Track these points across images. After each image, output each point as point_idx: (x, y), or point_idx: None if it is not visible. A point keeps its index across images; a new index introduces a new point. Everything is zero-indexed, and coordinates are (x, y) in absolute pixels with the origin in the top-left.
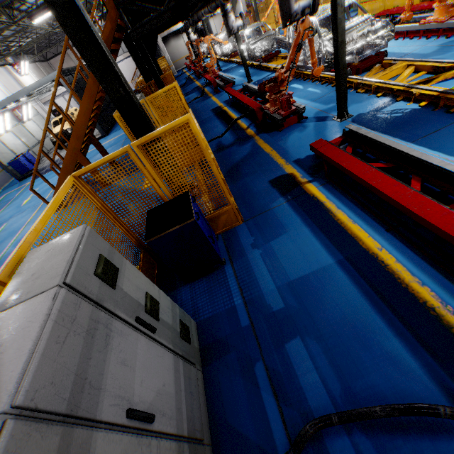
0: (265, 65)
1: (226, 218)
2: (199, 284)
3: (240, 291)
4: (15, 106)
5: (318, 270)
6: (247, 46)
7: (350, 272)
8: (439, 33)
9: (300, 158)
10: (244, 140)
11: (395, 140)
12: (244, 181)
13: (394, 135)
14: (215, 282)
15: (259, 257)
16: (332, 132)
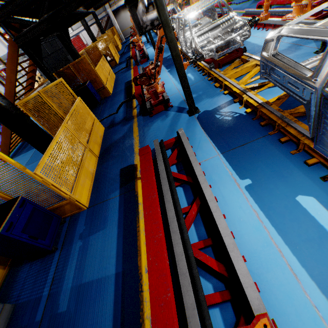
0: None
1: (70, 206)
2: (35, 265)
3: (51, 282)
4: (0, 69)
5: (102, 279)
6: None
7: (118, 289)
8: None
9: None
10: (127, 120)
11: (213, 147)
12: (107, 164)
13: (215, 141)
14: (44, 266)
15: (78, 250)
16: (180, 126)
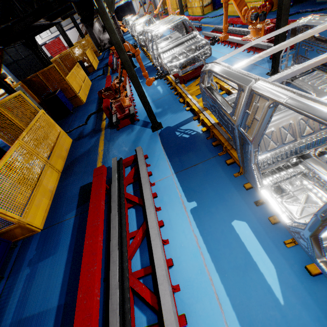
0: (148, 53)
1: (21, 230)
2: None
3: None
4: None
5: (43, 312)
6: (137, 35)
7: (57, 324)
8: (254, 50)
9: (110, 166)
10: (95, 133)
11: (169, 166)
12: (69, 180)
13: (171, 159)
14: None
15: (24, 279)
16: (142, 142)
